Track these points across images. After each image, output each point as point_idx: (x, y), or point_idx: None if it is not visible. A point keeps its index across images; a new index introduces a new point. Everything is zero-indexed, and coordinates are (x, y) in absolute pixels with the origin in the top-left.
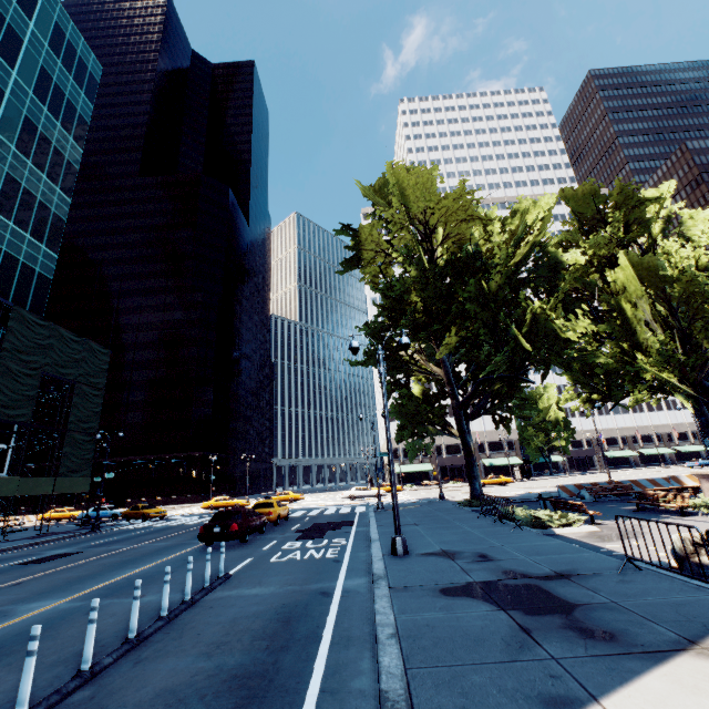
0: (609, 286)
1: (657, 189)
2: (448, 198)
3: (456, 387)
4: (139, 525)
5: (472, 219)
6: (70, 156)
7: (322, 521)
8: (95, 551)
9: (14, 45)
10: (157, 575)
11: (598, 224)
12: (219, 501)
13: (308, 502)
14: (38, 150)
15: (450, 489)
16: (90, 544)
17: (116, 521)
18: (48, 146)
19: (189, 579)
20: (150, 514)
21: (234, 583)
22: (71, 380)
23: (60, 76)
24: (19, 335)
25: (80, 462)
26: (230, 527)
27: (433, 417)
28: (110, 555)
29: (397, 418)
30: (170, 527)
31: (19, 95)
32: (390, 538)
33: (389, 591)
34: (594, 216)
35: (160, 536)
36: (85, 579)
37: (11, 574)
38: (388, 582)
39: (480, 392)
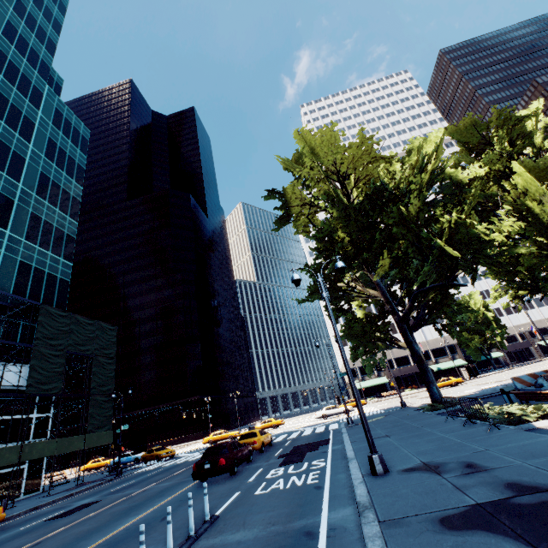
0: (509, 193)
1: (528, 109)
2: (351, 147)
3: (394, 304)
4: (153, 466)
5: (376, 160)
6: (74, 193)
7: (301, 443)
8: (112, 498)
9: (30, 128)
10: (153, 522)
11: (484, 146)
12: (216, 435)
13: (288, 426)
14: (51, 193)
15: (408, 396)
16: (110, 491)
17: (138, 464)
18: (58, 189)
19: (170, 533)
20: (161, 455)
21: (219, 526)
22: (89, 354)
23: (62, 142)
24: (47, 326)
25: (103, 419)
26: (218, 462)
27: (380, 334)
28: (121, 501)
29: (348, 340)
30: (176, 465)
31: (35, 159)
32: (366, 455)
33: (379, 527)
34: (479, 141)
35: (166, 476)
36: (92, 533)
37: (37, 532)
38: (375, 513)
39: (417, 305)
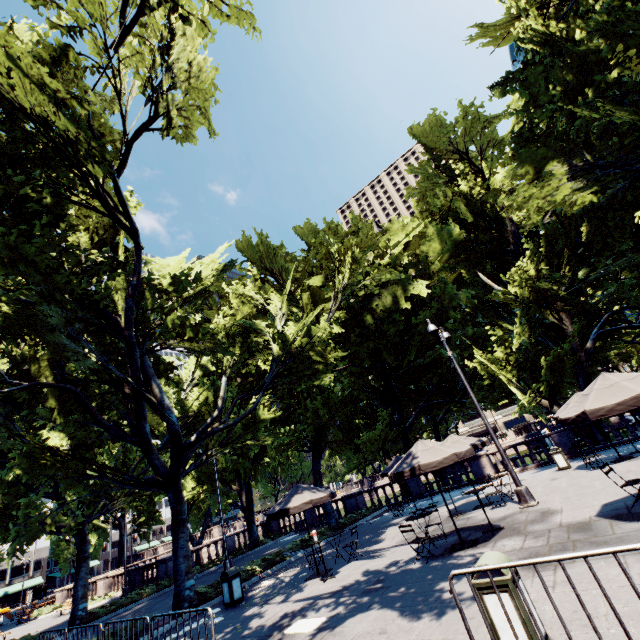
0: None
1: None
2: None
3: None
4: None
5: None
6: None
7: None
8: None
9: None
10: None
11: None
12: None
13: None
14: None
15: None
16: None
17: None
18: None
19: None
20: None
21: None
22: None
23: None
24: None
25: None
26: None
27: None
28: None
29: None
30: None
31: None
32: None
33: None
34: None
35: None
36: None
37: None
38: None
39: None
